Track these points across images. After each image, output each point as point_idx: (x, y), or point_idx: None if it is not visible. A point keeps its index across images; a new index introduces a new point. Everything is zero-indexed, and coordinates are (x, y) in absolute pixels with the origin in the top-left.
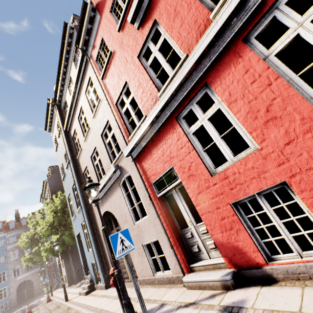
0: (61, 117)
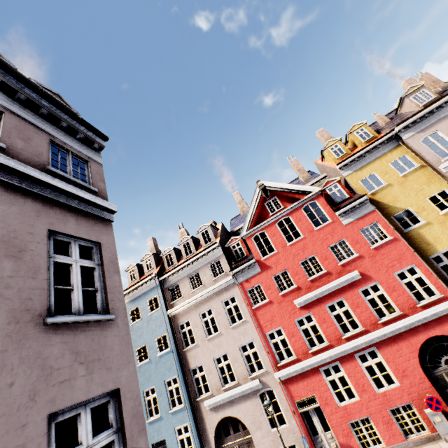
0: (164, 296)
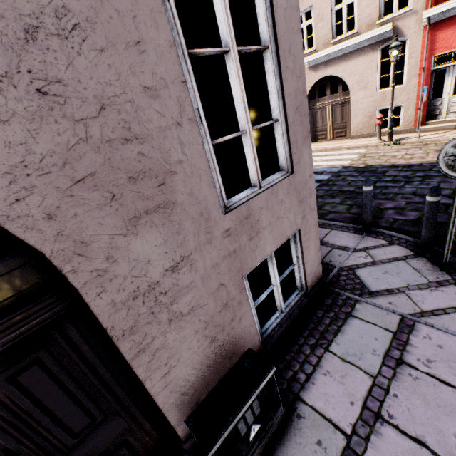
0: None
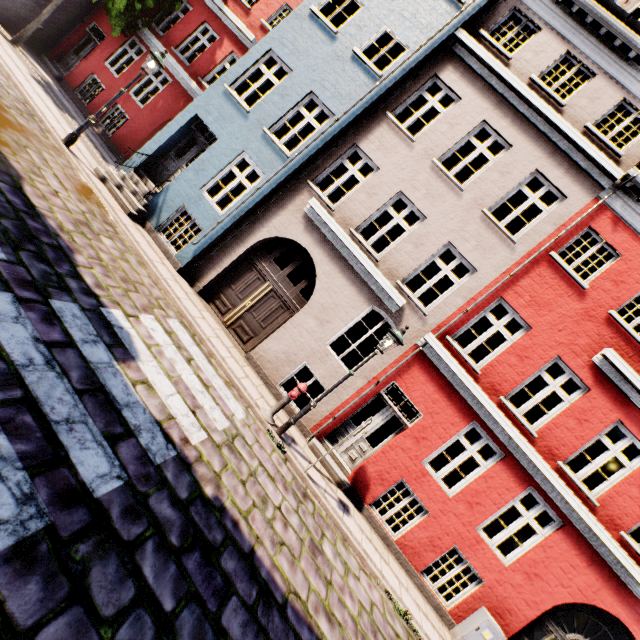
0: None
